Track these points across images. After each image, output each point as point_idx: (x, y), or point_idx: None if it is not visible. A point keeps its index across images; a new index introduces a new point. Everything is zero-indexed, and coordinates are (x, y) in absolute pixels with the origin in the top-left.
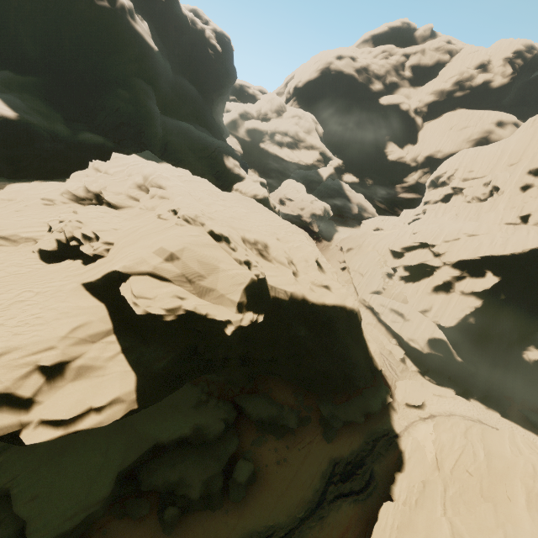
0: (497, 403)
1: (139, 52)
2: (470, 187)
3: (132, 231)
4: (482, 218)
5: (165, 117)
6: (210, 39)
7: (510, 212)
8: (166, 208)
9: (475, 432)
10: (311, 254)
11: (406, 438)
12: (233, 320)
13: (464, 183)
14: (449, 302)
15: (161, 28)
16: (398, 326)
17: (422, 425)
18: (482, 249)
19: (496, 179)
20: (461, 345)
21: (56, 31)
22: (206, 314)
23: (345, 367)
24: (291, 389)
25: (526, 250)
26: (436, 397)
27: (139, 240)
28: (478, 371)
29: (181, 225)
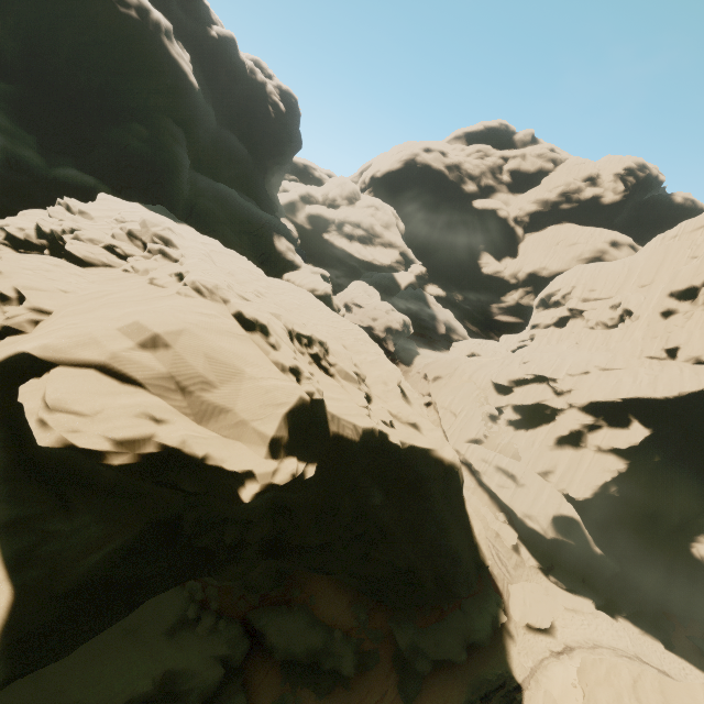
0: (655, 624)
1: (171, 84)
2: (592, 309)
3: (94, 296)
4: (615, 348)
5: (197, 173)
6: (272, 94)
7: (652, 342)
8: (166, 271)
9: (649, 688)
10: (392, 374)
11: (534, 692)
12: (258, 472)
13: (584, 304)
14: (579, 461)
15: (209, 68)
16: (509, 494)
17: (556, 667)
18: (623, 388)
19: (628, 301)
20: (598, 527)
21: (52, 30)
22: (204, 457)
23: (439, 562)
24: (348, 598)
25: (684, 393)
26: (569, 612)
27: (98, 308)
28: (625, 570)
29: (187, 296)
